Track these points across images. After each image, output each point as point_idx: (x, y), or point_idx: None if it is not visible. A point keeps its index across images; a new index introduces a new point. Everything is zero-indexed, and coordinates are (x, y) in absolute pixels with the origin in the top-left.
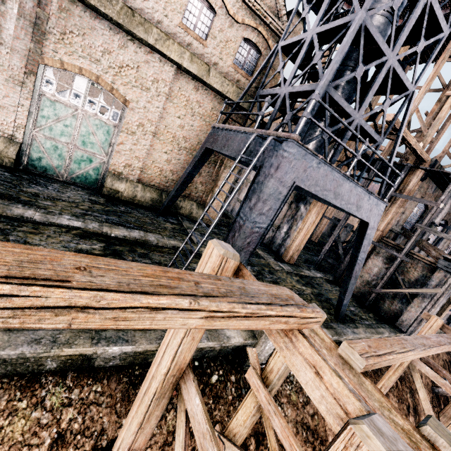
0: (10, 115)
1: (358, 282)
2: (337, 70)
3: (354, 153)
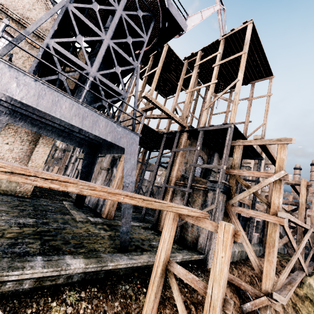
0: None
1: None
2: (90, 58)
3: (81, 84)
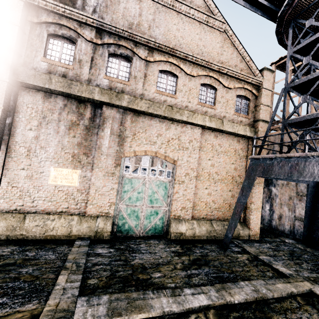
0: (106, 198)
1: None
2: None
3: None
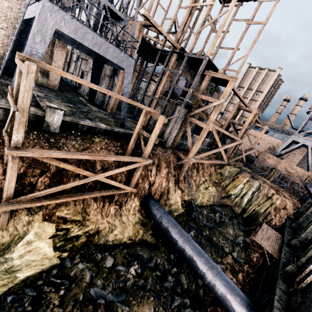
0: None
1: (151, 122)
2: None
3: (98, 18)
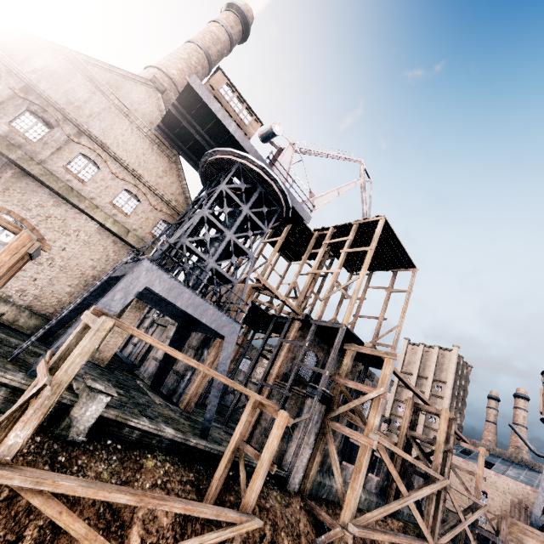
0: None
1: (258, 432)
2: (210, 240)
3: (201, 279)
